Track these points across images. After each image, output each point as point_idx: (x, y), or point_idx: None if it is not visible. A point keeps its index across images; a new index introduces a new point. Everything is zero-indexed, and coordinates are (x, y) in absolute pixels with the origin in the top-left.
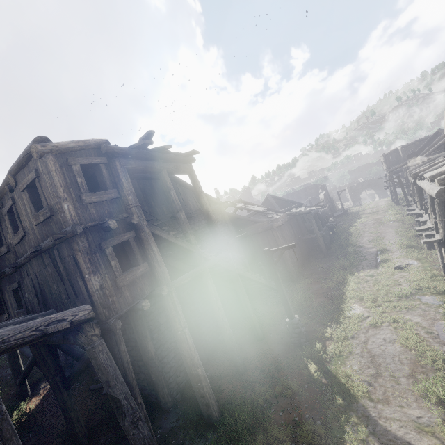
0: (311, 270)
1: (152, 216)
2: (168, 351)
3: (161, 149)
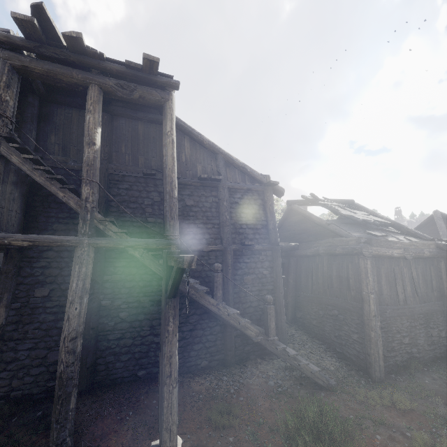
0: (440, 384)
1: (112, 163)
2: (26, 336)
3: (64, 38)
